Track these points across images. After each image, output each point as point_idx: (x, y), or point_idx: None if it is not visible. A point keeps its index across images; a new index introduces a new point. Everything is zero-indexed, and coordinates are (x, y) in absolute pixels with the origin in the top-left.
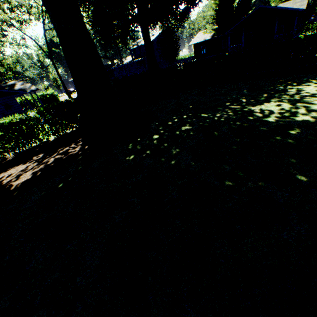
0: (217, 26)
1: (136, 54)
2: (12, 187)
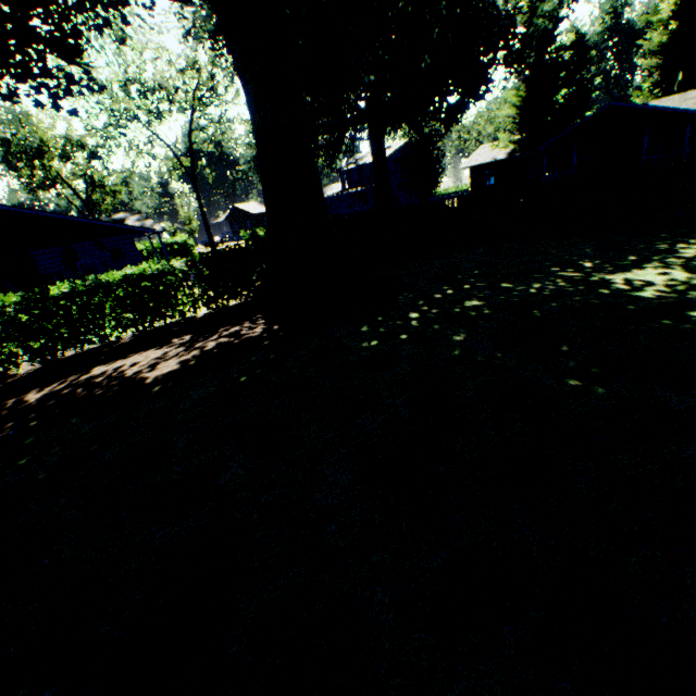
0: (521, 136)
1: (353, 180)
2: (147, 380)
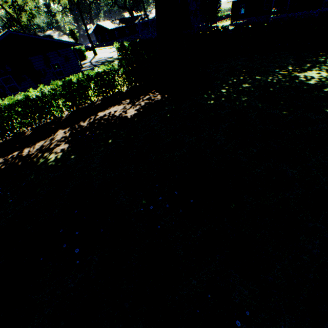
0: None
1: None
2: (128, 117)
